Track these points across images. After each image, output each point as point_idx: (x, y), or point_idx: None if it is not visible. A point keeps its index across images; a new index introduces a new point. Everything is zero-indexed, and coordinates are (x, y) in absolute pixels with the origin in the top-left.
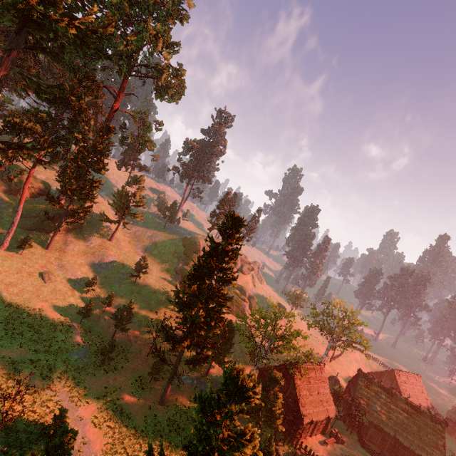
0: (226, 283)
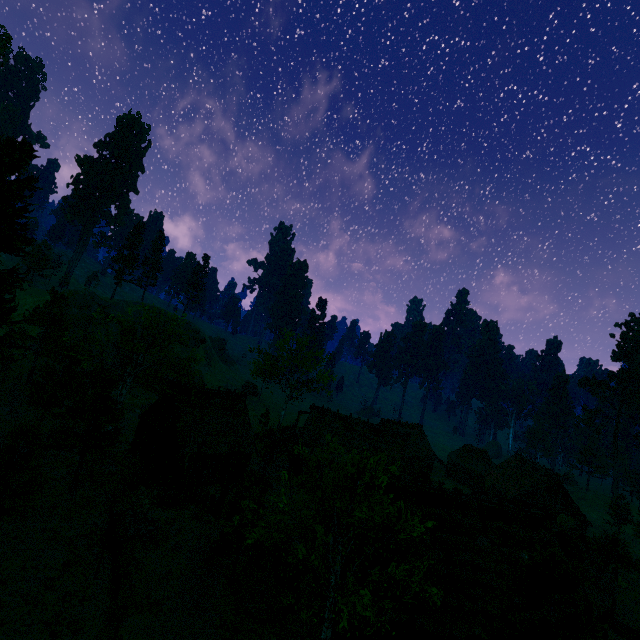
0: (12, 251)
